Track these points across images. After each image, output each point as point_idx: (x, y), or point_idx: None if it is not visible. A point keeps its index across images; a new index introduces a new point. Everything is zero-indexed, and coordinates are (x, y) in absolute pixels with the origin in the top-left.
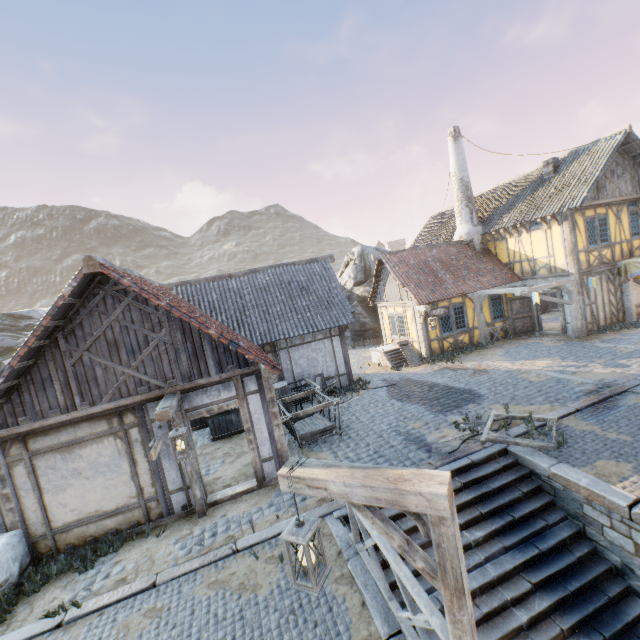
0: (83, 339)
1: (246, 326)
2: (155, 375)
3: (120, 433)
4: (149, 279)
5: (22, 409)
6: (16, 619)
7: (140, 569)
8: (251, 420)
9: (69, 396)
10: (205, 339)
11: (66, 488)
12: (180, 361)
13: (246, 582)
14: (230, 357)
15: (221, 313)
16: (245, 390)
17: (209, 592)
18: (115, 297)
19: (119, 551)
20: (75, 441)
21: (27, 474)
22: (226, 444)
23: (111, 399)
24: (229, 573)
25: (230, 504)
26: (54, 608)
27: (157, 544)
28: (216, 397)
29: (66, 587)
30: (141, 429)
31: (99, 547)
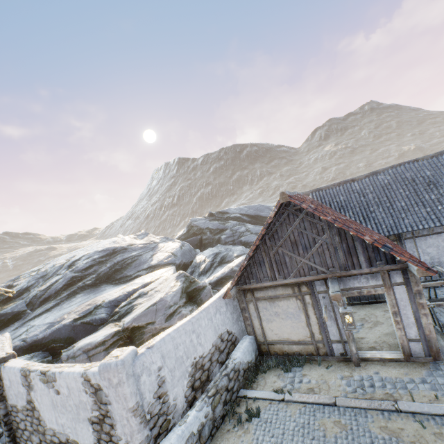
0: (277, 240)
1: (371, 220)
2: (320, 264)
3: (298, 296)
4: (299, 192)
5: (251, 276)
6: (259, 384)
7: (320, 387)
8: (397, 305)
9: (272, 272)
10: (356, 241)
11: (272, 321)
12: (337, 256)
13: (417, 443)
14: (378, 255)
15: (347, 210)
16: (391, 281)
17: (382, 433)
18: (294, 214)
19: (303, 367)
20: (275, 296)
21: (254, 309)
22: (360, 310)
23: (294, 276)
24: (397, 426)
25: (379, 365)
26: (276, 387)
27: (327, 373)
28: (364, 283)
29: (279, 377)
30: (311, 296)
31: (291, 360)
